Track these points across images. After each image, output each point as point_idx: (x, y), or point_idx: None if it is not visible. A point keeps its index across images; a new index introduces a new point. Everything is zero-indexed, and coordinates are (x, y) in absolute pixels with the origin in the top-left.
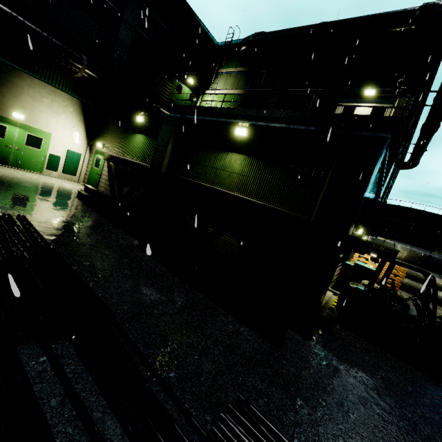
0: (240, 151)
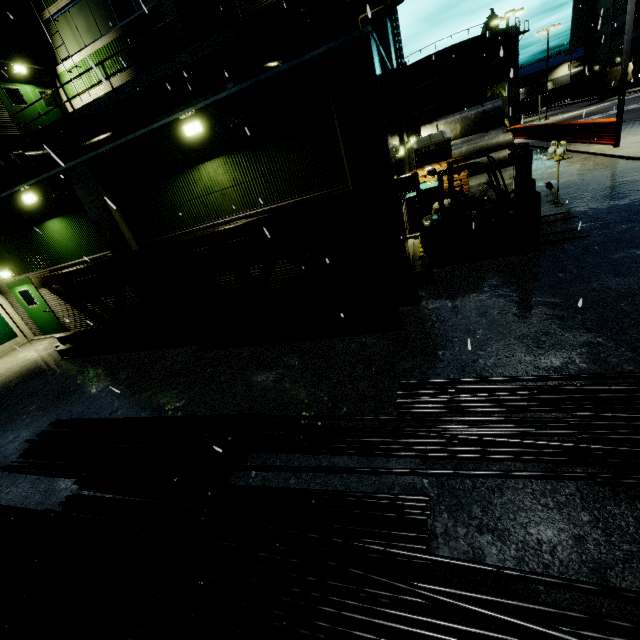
0: (212, 155)
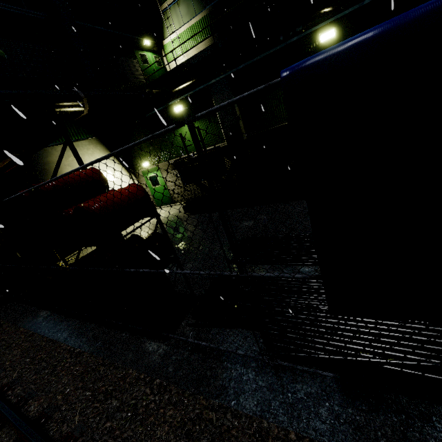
0: None
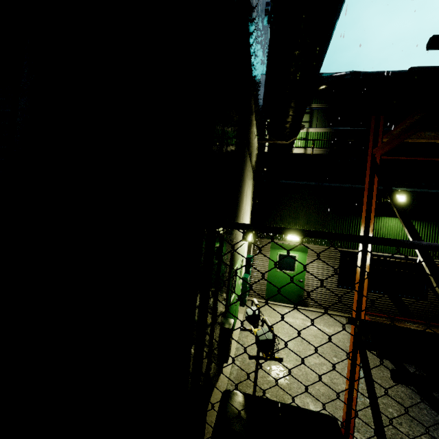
0: None
